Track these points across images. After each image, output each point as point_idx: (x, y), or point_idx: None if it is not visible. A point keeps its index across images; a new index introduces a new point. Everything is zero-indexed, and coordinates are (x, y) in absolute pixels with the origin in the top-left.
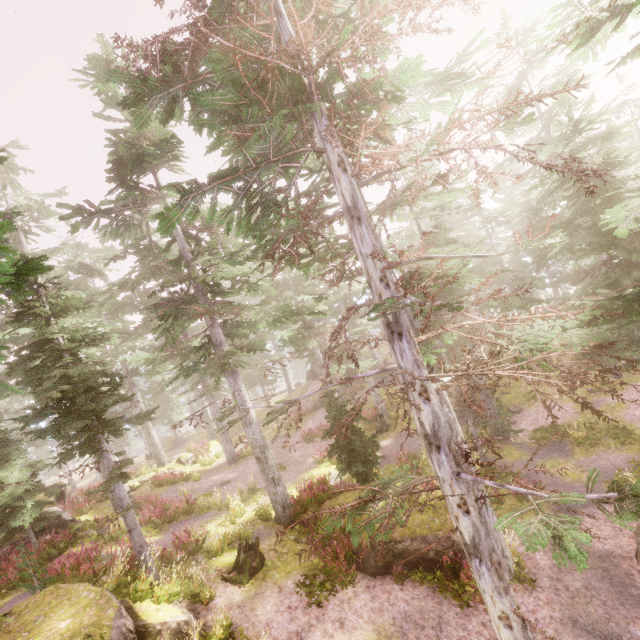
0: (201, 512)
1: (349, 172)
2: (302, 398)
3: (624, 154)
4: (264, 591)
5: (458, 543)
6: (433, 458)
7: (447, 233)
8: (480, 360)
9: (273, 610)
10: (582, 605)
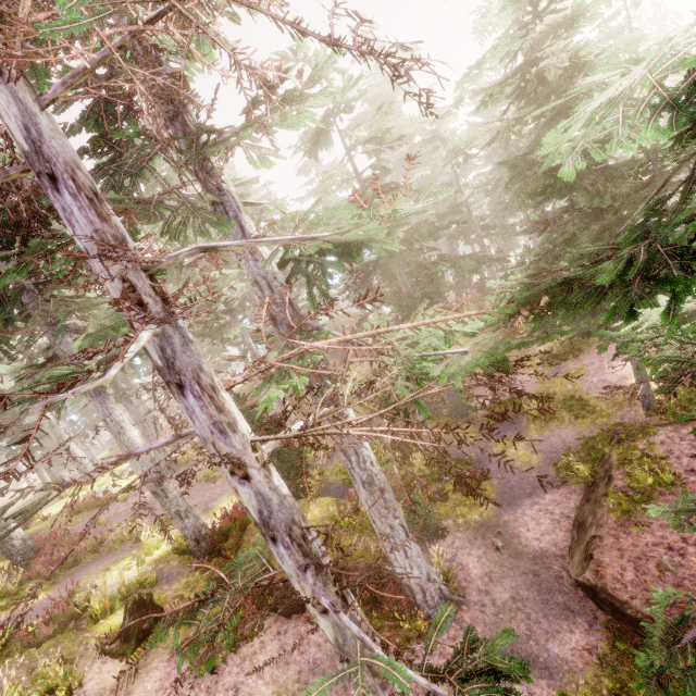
0: (113, 548)
1: (7, 72)
2: (77, 480)
3: (596, 51)
4: (150, 662)
5: (381, 570)
6: (272, 550)
7: (382, 177)
8: (358, 386)
9: (155, 689)
10: (506, 622)
